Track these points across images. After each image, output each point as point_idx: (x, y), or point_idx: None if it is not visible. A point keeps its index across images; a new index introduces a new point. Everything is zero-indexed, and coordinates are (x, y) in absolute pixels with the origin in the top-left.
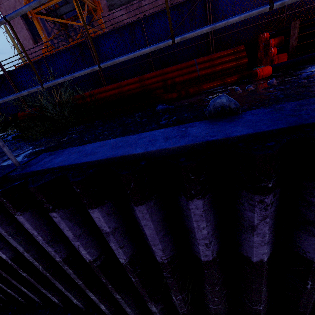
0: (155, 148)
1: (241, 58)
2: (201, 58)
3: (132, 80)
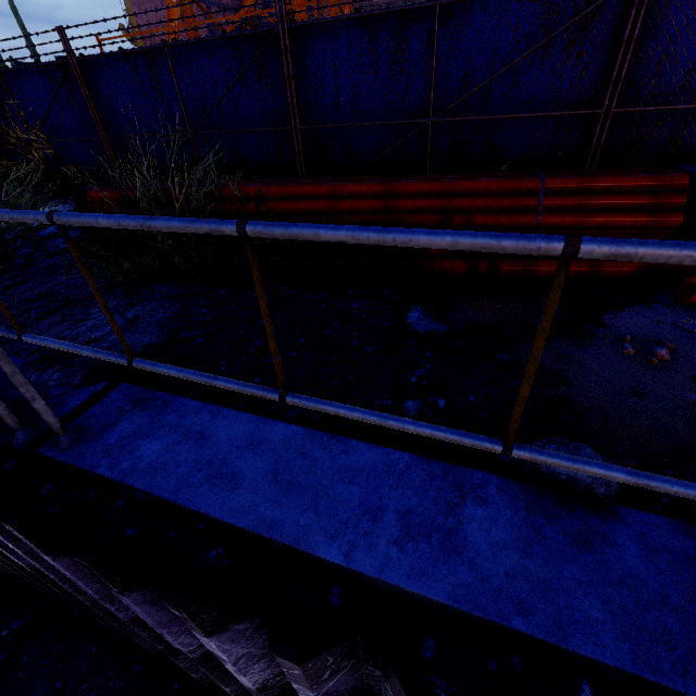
0: (373, 567)
1: (667, 211)
2: (559, 179)
3: (367, 189)
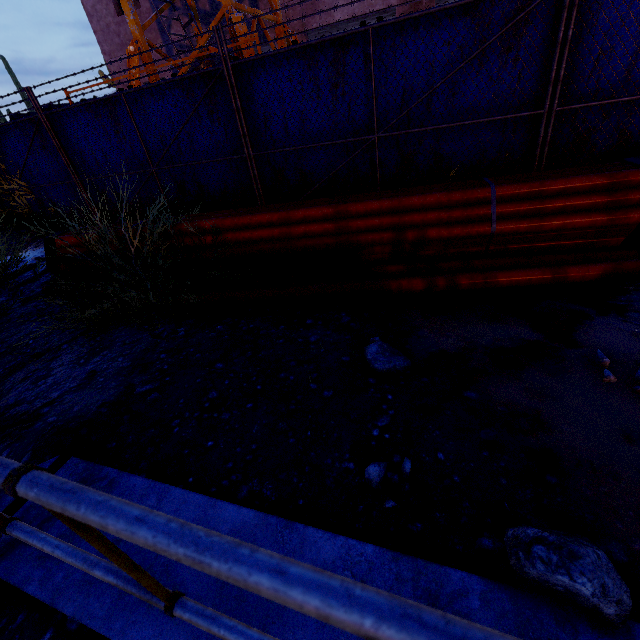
0: None
1: (626, 208)
2: (510, 186)
3: (318, 213)
